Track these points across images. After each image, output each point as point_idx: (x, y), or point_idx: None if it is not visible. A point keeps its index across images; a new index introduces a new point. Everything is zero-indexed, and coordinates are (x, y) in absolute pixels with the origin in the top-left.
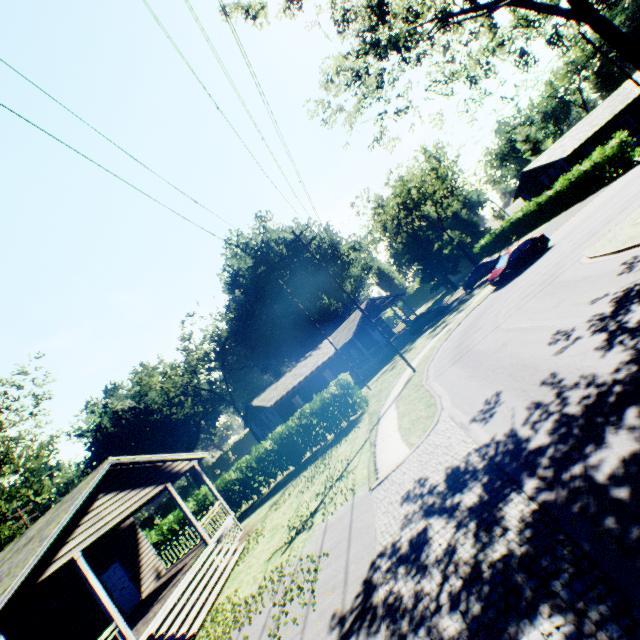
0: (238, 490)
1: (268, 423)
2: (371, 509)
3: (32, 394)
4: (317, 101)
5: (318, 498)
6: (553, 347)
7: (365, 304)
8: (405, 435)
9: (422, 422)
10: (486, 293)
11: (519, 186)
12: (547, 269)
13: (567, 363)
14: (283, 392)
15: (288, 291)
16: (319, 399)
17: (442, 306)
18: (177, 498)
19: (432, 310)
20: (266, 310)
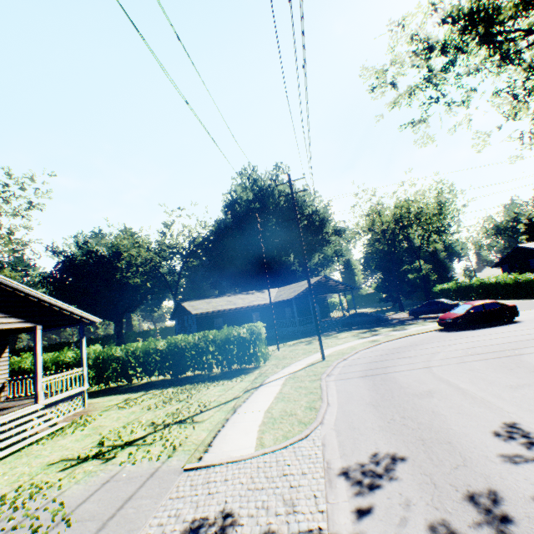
0: (114, 367)
1: (186, 326)
2: (158, 501)
3: (27, 198)
4: (376, 69)
5: (148, 428)
6: (502, 444)
7: (319, 278)
8: (266, 425)
9: (291, 423)
10: (429, 328)
11: (506, 256)
12: (509, 340)
13: (525, 493)
14: (211, 309)
15: (259, 227)
16: (226, 332)
17: (382, 317)
18: (38, 343)
19: (372, 315)
20: (241, 240)
